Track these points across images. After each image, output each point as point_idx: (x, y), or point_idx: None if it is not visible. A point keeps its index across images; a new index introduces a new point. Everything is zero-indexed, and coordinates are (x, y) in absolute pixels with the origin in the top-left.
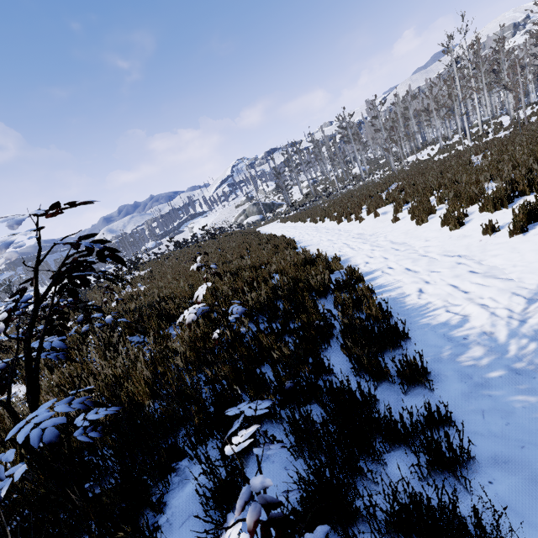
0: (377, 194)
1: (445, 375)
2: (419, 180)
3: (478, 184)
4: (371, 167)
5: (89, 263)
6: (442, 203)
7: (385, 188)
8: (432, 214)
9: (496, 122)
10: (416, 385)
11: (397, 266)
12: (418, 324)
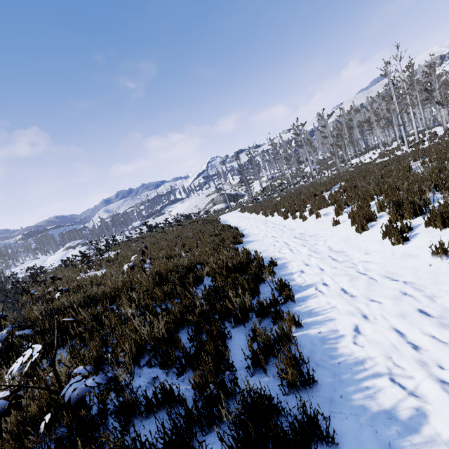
0: (321, 194)
1: None
2: (361, 183)
3: (421, 193)
4: (321, 167)
5: None
6: (383, 210)
7: (329, 188)
8: (373, 222)
9: (430, 132)
10: None
11: (332, 284)
12: (351, 403)
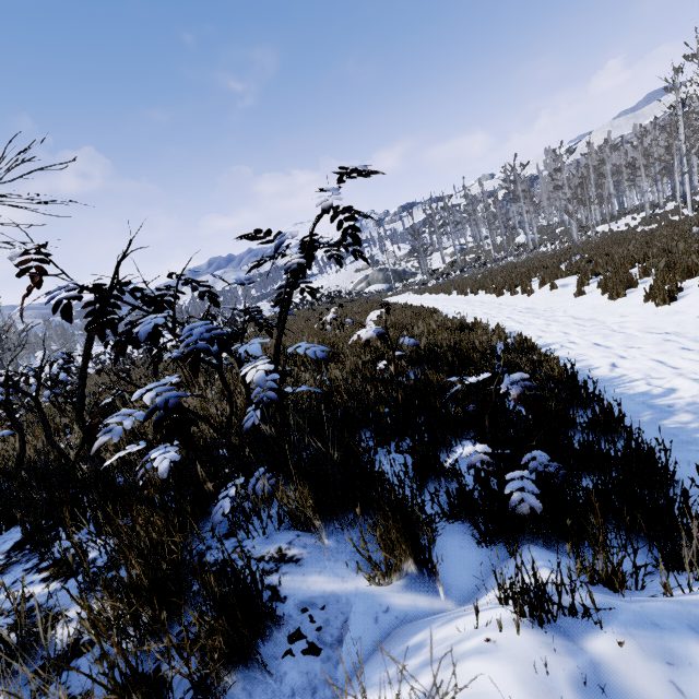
0: (555, 264)
1: (644, 433)
2: (615, 250)
3: None
4: (543, 237)
5: (312, 250)
6: (647, 275)
7: (564, 259)
8: (632, 288)
9: None
10: (609, 436)
11: (581, 340)
12: (609, 393)
